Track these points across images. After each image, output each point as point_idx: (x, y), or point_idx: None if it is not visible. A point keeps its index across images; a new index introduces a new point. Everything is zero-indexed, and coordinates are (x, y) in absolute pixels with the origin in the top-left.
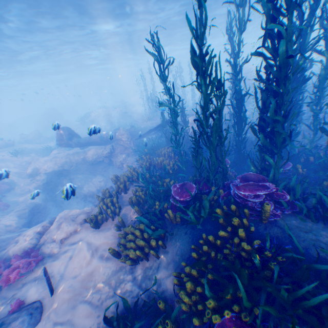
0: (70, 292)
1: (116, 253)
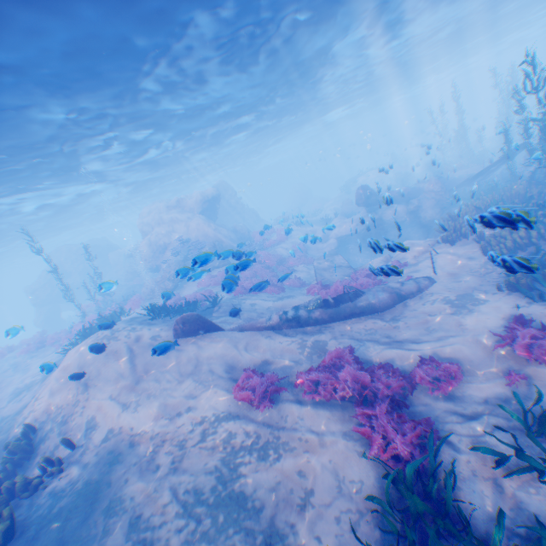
0: (449, 272)
1: (486, 251)
